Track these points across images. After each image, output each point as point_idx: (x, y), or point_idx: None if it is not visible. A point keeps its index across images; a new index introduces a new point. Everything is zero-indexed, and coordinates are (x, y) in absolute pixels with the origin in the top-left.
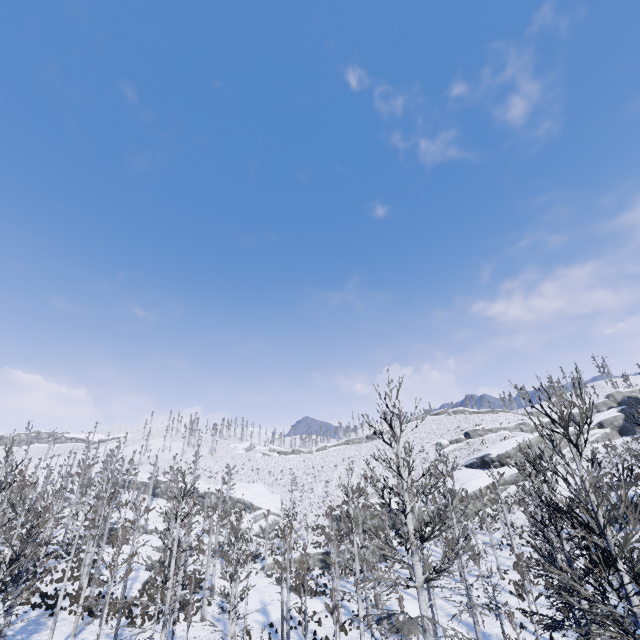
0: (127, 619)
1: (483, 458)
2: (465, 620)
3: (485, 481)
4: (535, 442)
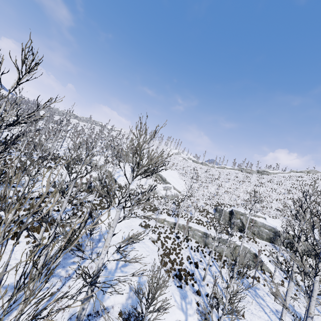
0: None
1: None
2: None
3: None
4: None
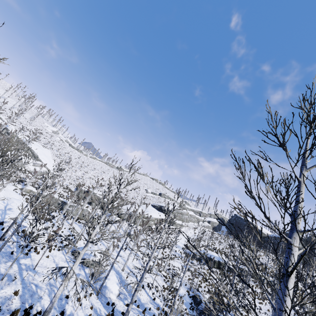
0: None
1: (161, 207)
2: (118, 271)
3: (157, 216)
4: (185, 213)
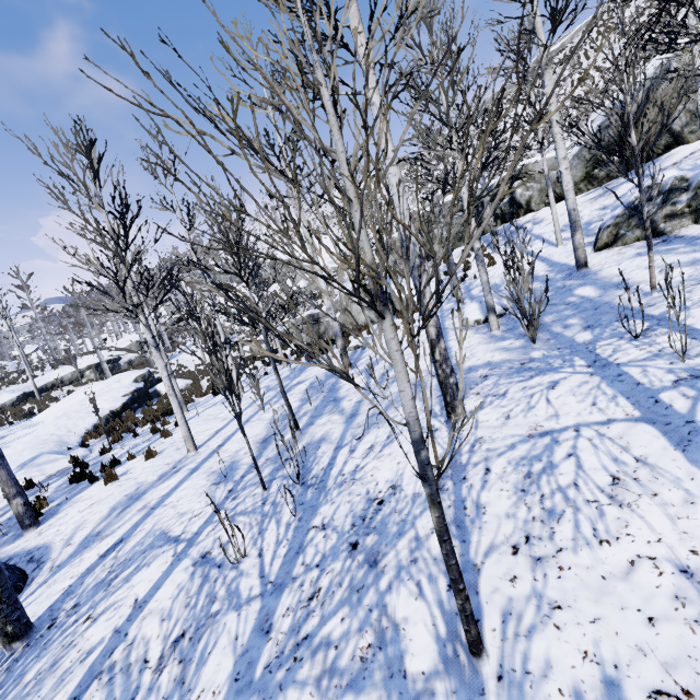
0: None
1: None
2: None
3: None
4: None
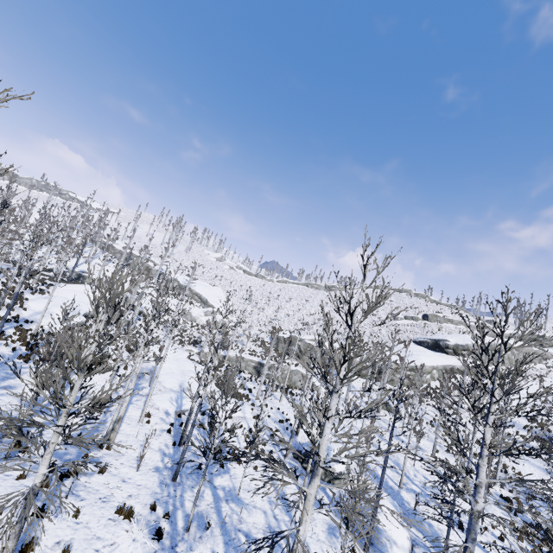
0: (27, 351)
1: (438, 341)
2: (391, 489)
3: (434, 361)
4: None
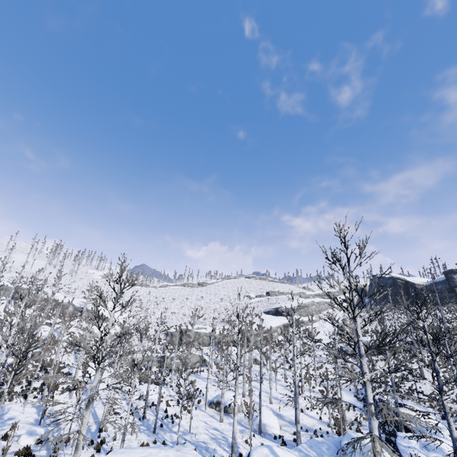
0: None
1: (277, 309)
2: (267, 406)
3: (277, 323)
4: (310, 304)
